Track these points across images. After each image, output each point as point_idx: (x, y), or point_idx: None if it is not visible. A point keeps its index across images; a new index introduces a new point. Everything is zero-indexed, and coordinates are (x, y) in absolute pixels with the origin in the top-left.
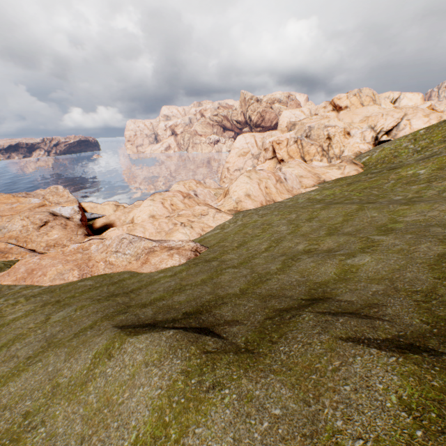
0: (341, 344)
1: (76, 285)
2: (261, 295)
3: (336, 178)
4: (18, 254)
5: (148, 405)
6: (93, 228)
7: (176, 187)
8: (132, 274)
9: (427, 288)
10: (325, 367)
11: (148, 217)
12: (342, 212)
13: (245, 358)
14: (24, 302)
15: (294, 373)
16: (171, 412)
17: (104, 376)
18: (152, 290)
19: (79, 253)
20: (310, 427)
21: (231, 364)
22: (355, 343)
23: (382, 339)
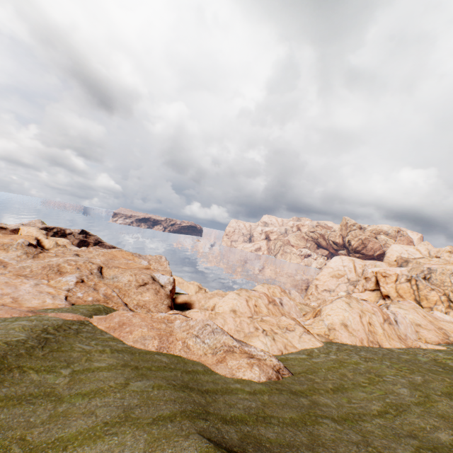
0: None
1: (153, 356)
2: None
3: None
4: (116, 303)
5: None
6: (174, 301)
7: (260, 288)
8: (206, 369)
9: None
10: None
11: (230, 309)
12: None
13: None
14: (109, 352)
15: None
16: None
17: None
18: (229, 402)
19: (163, 322)
20: None
21: None
22: None
23: None
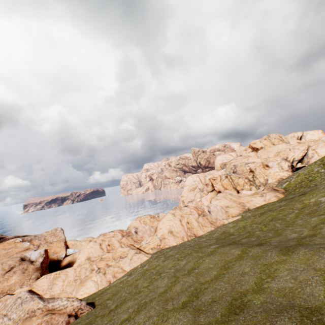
0: None
1: None
2: None
3: (260, 204)
4: None
5: None
6: (60, 266)
7: (134, 223)
8: None
9: None
10: None
11: (85, 259)
12: (222, 261)
13: None
14: None
15: None
16: None
17: None
18: None
19: None
20: None
21: None
22: None
23: None
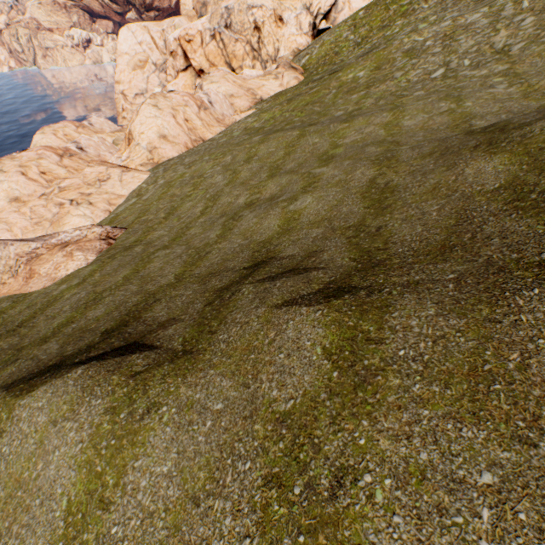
0: (276, 313)
1: None
2: (201, 277)
3: (275, 92)
4: None
5: (72, 466)
6: None
7: (42, 140)
8: (16, 300)
9: (358, 221)
10: (263, 343)
11: (8, 202)
12: (283, 144)
13: (183, 363)
14: None
15: (234, 360)
16: (103, 461)
17: (1, 459)
18: (53, 315)
19: None
20: (250, 408)
21: (166, 377)
22: (289, 307)
23: (315, 292)
